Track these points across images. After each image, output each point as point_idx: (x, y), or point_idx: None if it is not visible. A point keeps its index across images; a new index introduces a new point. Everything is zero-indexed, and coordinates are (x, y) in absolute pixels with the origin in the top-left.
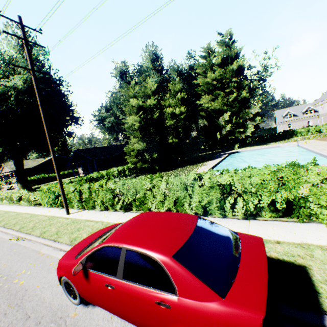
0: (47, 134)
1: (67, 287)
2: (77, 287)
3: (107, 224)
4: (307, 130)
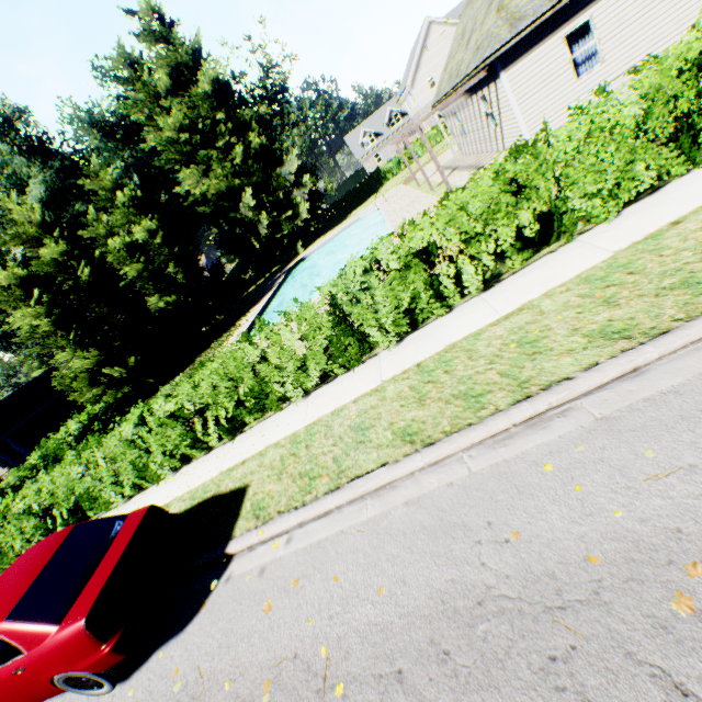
0: None
1: None
2: None
3: None
4: (397, 161)
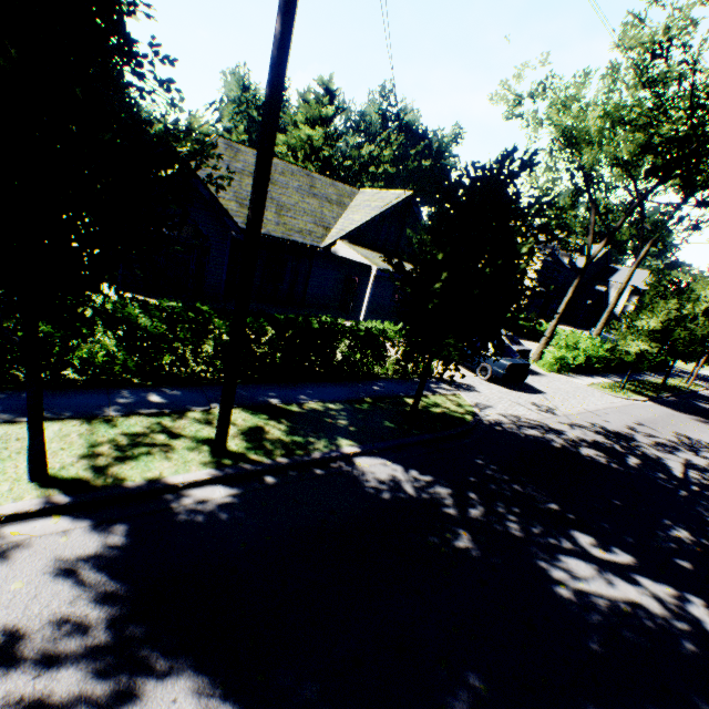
0: None
1: None
2: None
3: None
4: None
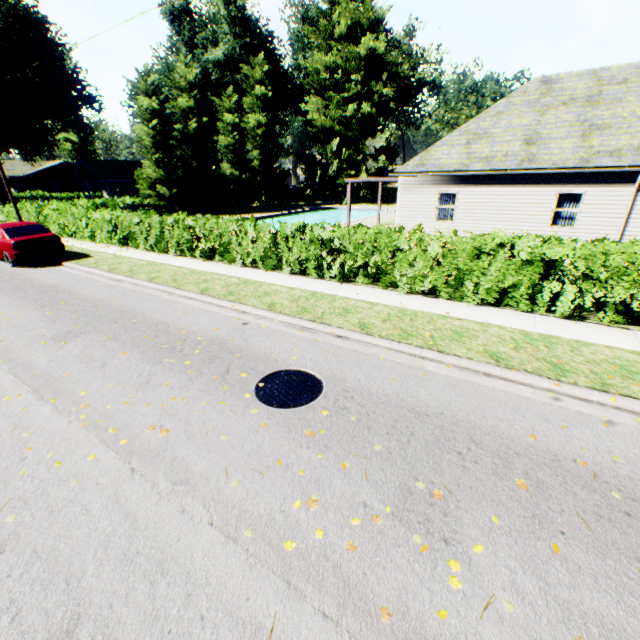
0: None
1: None
2: None
3: None
4: None
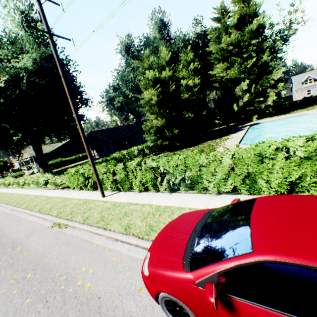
0: (73, 110)
1: (167, 305)
2: (200, 315)
3: (157, 207)
4: None
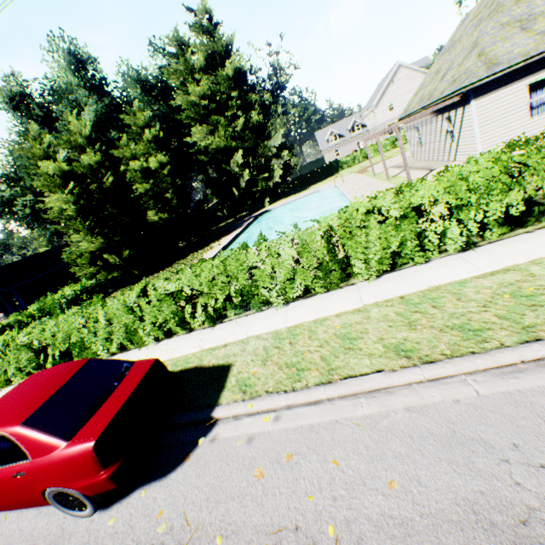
0: None
1: None
2: None
3: None
4: (354, 157)
